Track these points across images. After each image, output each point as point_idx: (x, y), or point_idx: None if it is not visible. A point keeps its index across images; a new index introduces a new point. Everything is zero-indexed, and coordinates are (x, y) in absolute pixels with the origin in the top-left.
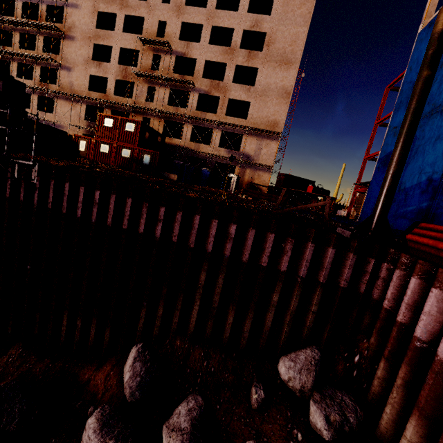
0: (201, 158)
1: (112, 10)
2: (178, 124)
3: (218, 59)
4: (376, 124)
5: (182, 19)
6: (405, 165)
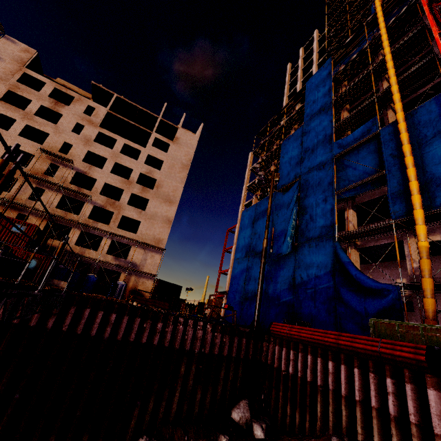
0: (85, 262)
1: (12, 115)
2: (58, 225)
3: (117, 184)
4: (224, 250)
5: (89, 148)
6: (247, 283)
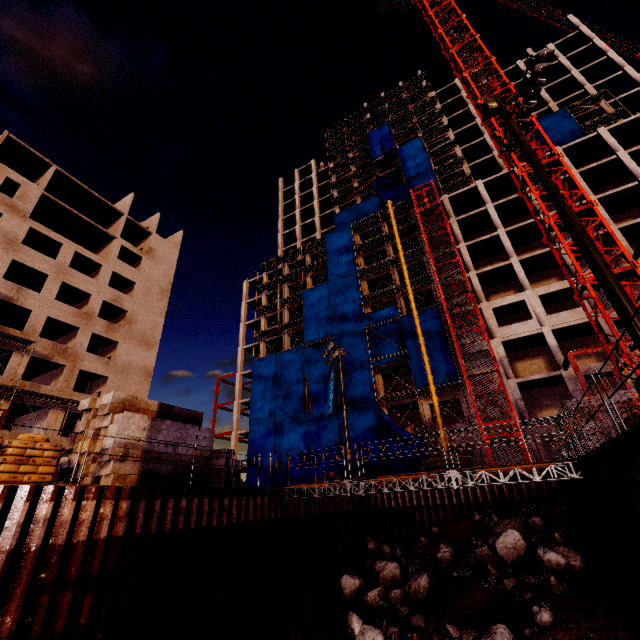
0: None
1: None
2: None
3: (68, 320)
4: (215, 406)
5: (14, 255)
6: (279, 446)
